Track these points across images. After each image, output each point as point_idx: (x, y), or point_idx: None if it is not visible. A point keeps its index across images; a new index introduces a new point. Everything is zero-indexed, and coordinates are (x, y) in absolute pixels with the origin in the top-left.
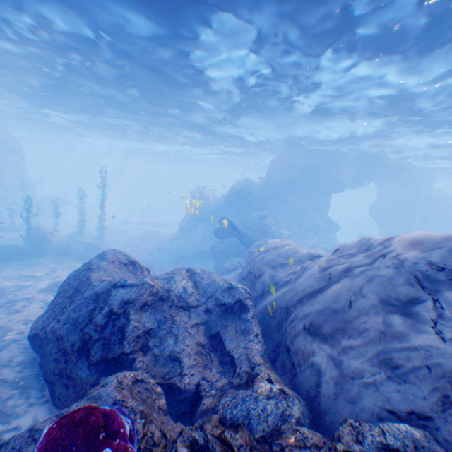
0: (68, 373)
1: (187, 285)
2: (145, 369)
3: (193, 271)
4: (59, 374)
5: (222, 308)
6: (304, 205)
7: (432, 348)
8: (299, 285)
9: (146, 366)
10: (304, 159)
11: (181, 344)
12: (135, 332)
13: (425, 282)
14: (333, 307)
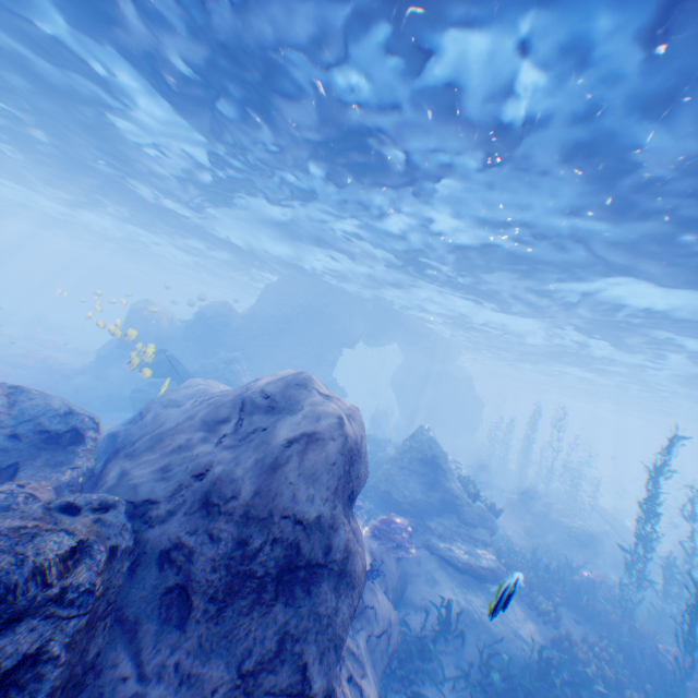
0: None
1: None
2: None
3: (22, 389)
4: None
5: (43, 436)
6: (303, 355)
7: (202, 451)
8: (164, 417)
9: None
10: (310, 294)
11: None
12: None
13: (249, 406)
14: (164, 430)
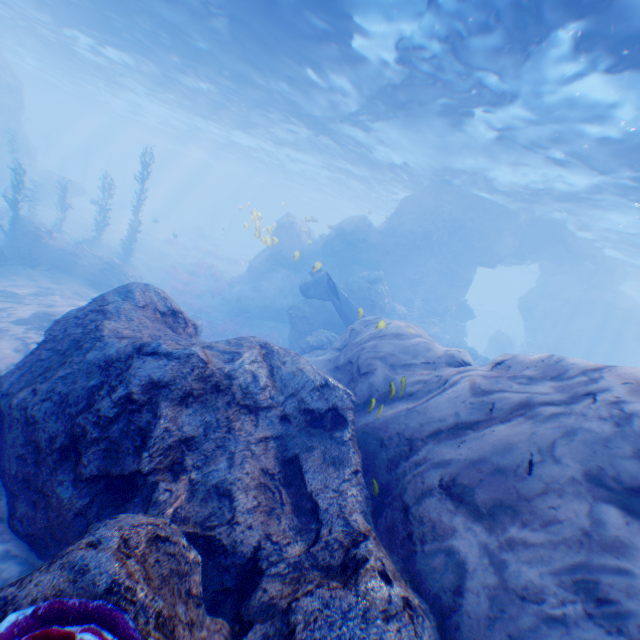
0: (38, 485)
1: (260, 372)
2: (172, 505)
3: (270, 349)
4: (24, 482)
5: (308, 418)
6: (436, 275)
7: None
8: (436, 408)
9: (175, 501)
10: (455, 207)
11: (237, 470)
12: (164, 440)
13: None
14: (498, 464)
